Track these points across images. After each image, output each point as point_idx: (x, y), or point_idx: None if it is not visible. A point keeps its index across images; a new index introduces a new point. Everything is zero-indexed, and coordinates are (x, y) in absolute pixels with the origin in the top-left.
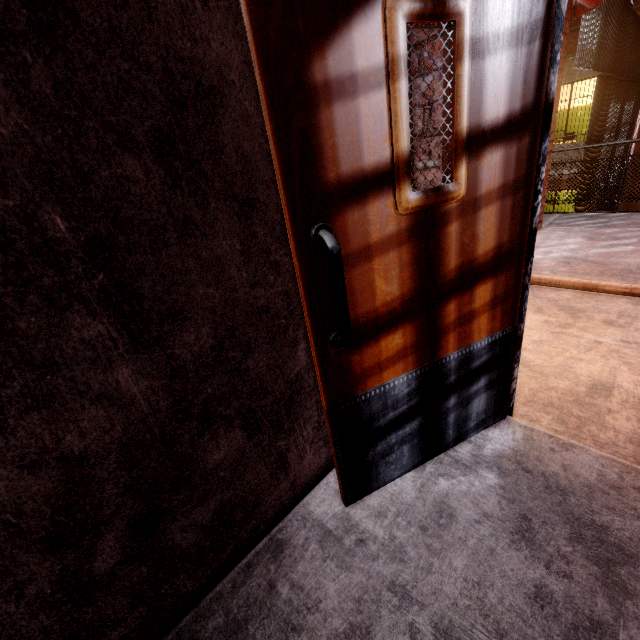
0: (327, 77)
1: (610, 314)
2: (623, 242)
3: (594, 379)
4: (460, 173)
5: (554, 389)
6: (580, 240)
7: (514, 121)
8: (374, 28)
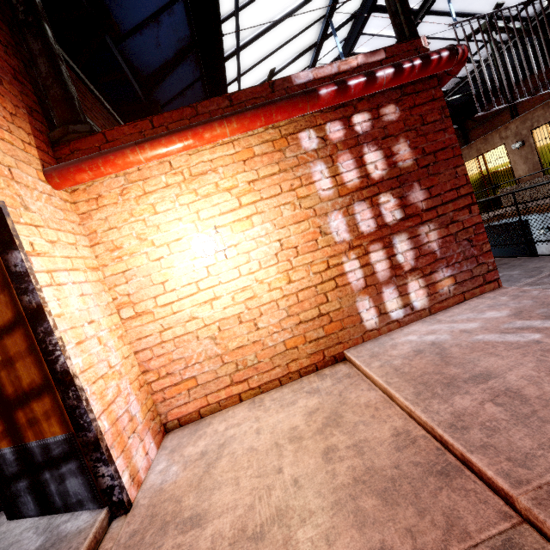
0: None
1: (349, 439)
2: (544, 324)
3: (207, 509)
4: None
5: (178, 503)
6: (500, 314)
7: (11, 323)
8: None
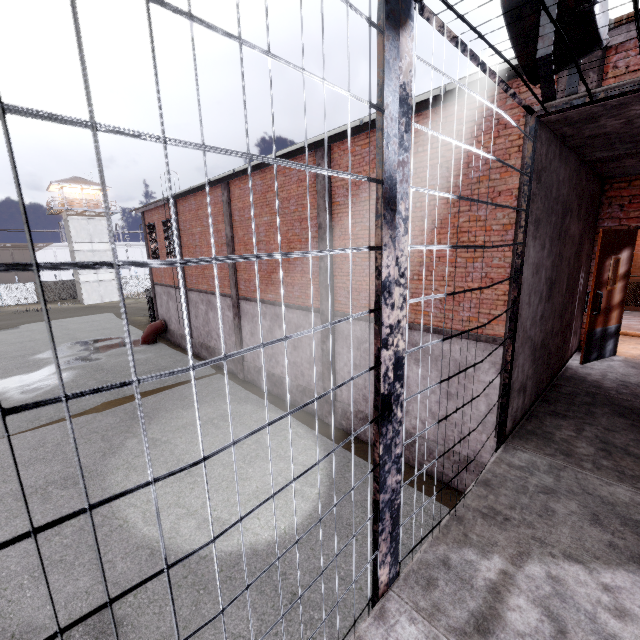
0: (603, 267)
1: (637, 342)
2: (634, 321)
3: (638, 354)
4: (616, 284)
5: (626, 355)
6: None
7: (625, 275)
8: (609, 260)
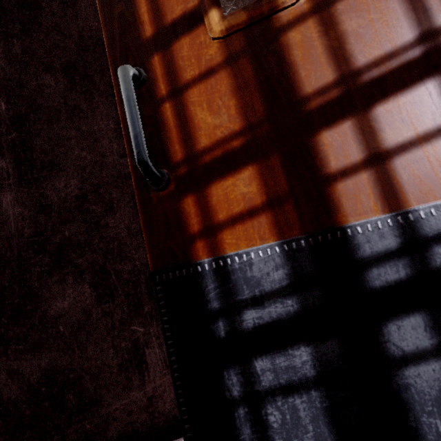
0: None
1: None
2: None
3: None
4: None
5: None
6: None
7: None
8: None
